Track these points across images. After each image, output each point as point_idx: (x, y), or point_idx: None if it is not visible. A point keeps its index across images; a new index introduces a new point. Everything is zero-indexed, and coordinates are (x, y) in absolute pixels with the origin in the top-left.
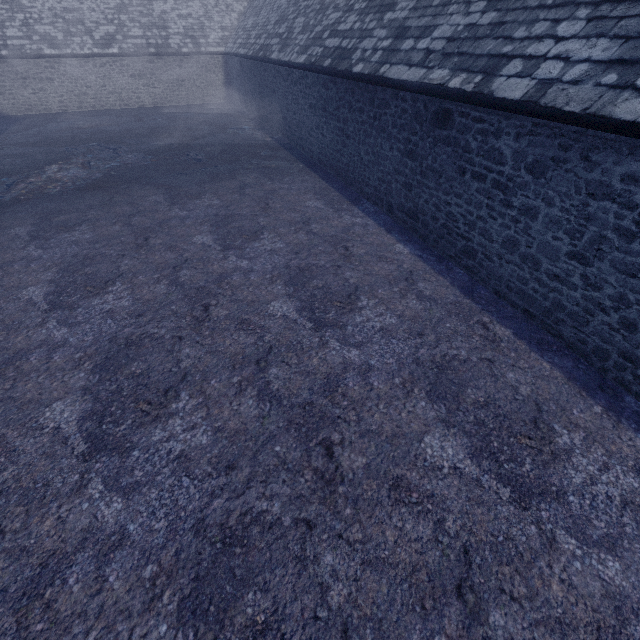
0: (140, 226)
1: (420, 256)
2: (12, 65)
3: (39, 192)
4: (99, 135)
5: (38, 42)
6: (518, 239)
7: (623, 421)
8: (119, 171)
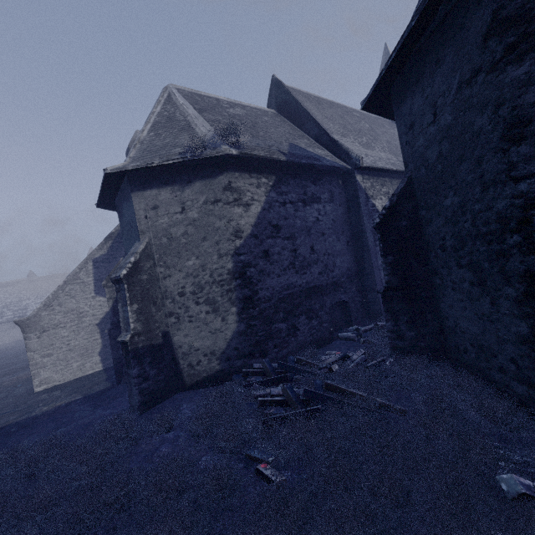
0: None
1: None
2: None
3: None
4: None
5: None
6: None
7: None
8: None
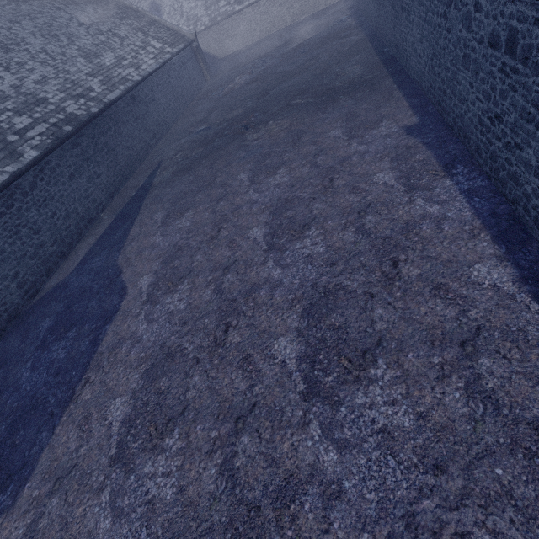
0: (266, 92)
1: (390, 71)
2: (222, 25)
3: (232, 90)
4: (259, 55)
5: (233, 4)
6: (413, 41)
7: (416, 115)
8: (264, 71)
